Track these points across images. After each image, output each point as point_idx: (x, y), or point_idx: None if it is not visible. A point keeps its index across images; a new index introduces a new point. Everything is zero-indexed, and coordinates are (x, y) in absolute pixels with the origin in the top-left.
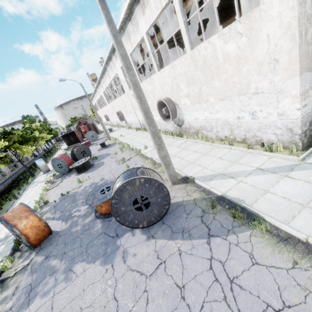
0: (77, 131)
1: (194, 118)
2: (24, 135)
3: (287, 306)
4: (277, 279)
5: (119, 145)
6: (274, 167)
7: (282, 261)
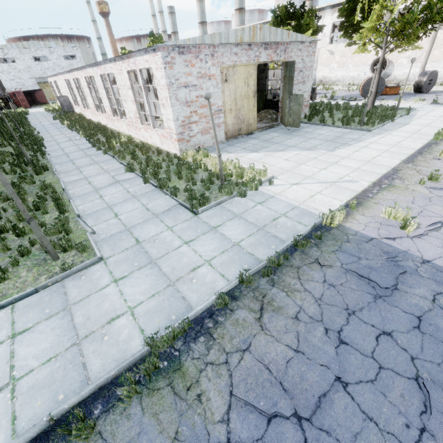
0: None
1: (403, 73)
2: None
3: None
4: None
5: None
6: None
7: None
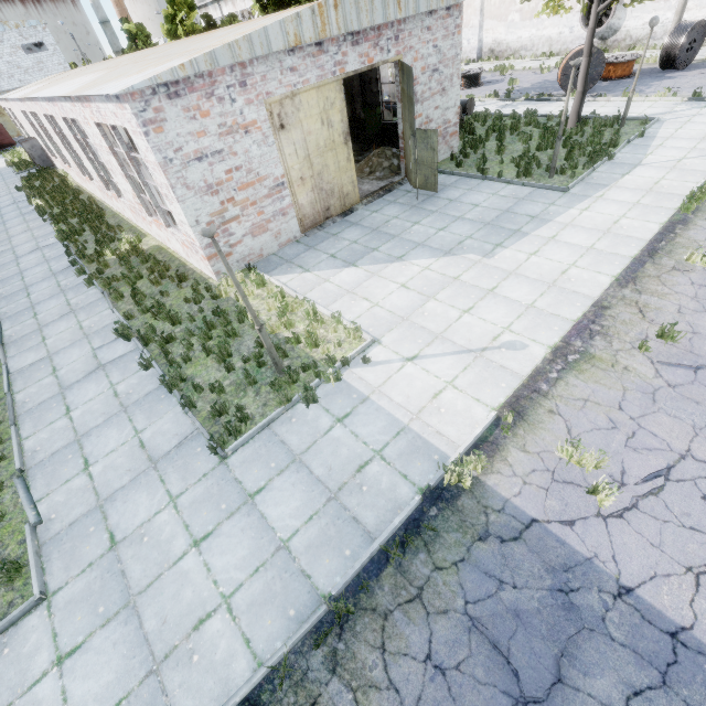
0: None
1: (643, 23)
2: None
3: None
4: None
5: None
6: None
7: None
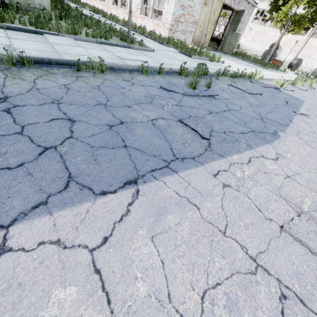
0: None
1: (284, 57)
2: None
3: None
4: None
5: None
6: None
7: None
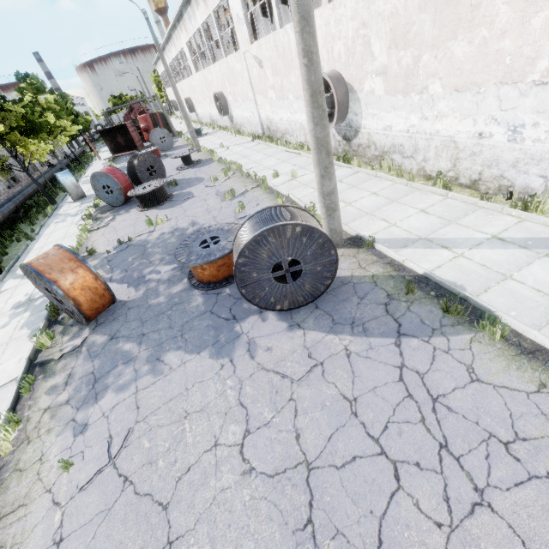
0: (131, 125)
1: (383, 125)
2: (29, 116)
3: (522, 439)
4: (510, 403)
5: (219, 163)
6: (526, 238)
7: (521, 381)
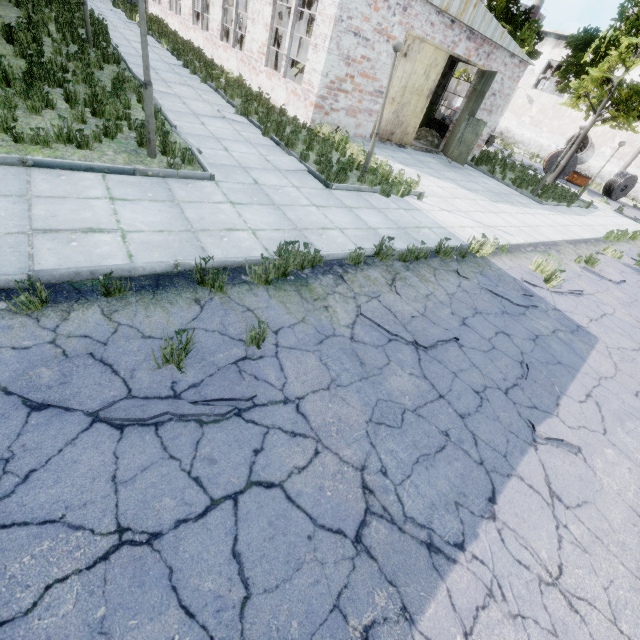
0: None
1: (600, 166)
2: None
3: None
4: None
5: None
6: None
7: None
